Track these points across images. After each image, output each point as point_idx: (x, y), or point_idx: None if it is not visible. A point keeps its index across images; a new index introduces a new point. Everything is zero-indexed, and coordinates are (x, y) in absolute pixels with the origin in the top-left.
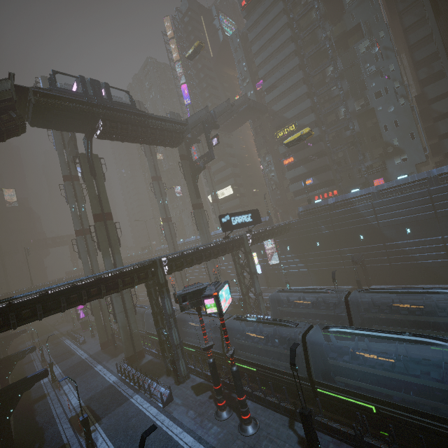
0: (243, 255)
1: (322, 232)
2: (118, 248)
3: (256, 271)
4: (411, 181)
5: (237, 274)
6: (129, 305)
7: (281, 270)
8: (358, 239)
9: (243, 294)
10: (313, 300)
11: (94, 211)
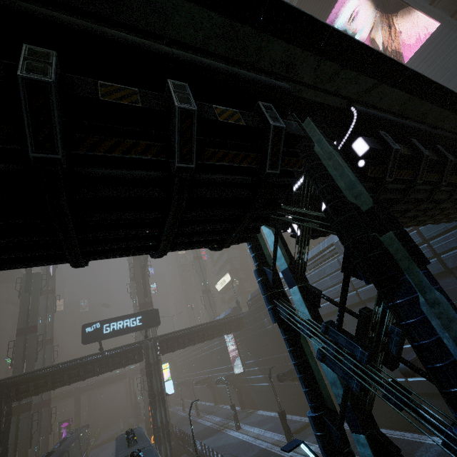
0: (221, 358)
1: (267, 328)
2: (32, 363)
3: (162, 391)
4: (321, 250)
5: (149, 393)
6: (22, 435)
7: (249, 383)
8: None
9: (153, 425)
10: (124, 456)
11: (18, 326)
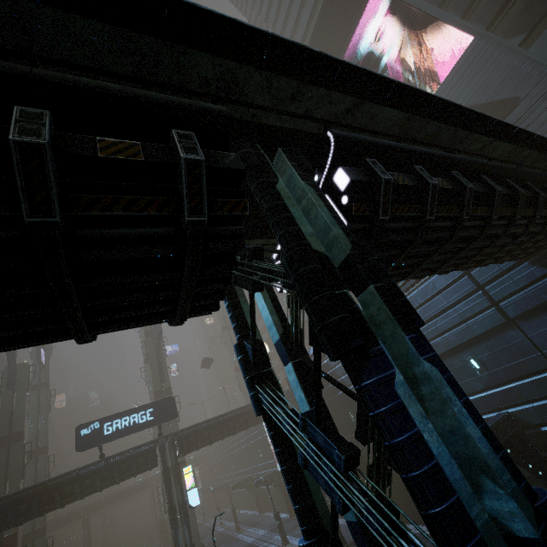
0: (262, 451)
1: None
2: (17, 481)
3: (185, 504)
4: None
5: (169, 508)
6: None
7: None
8: (349, 419)
9: None
10: None
11: None
